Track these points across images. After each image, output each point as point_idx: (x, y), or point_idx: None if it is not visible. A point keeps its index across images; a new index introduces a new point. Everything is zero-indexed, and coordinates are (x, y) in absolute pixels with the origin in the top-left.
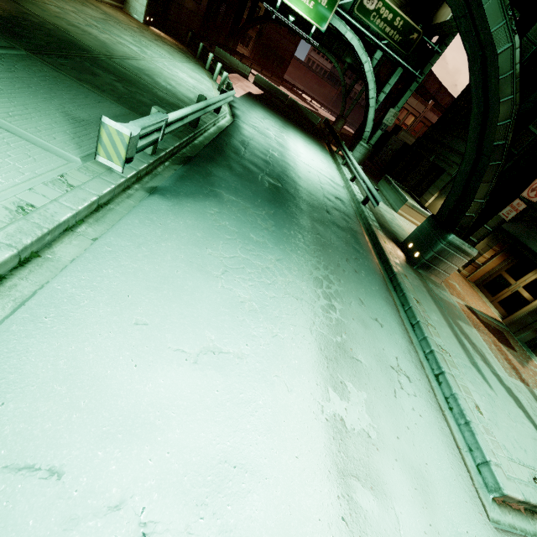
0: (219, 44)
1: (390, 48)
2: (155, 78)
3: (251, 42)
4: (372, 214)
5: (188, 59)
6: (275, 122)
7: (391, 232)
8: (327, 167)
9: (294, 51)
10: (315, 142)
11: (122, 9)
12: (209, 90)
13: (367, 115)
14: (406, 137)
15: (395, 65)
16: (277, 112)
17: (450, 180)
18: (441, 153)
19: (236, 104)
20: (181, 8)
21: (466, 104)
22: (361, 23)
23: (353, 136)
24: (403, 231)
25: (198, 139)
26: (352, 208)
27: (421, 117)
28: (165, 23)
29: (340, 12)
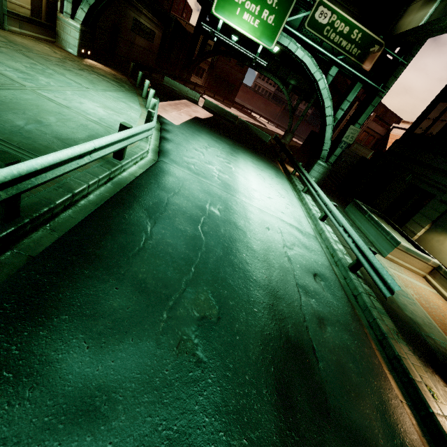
0: (171, 75)
1: (346, 63)
2: (8, 114)
3: (204, 73)
4: (371, 289)
5: (121, 87)
6: (222, 149)
7: (411, 327)
8: (288, 202)
9: (242, 79)
10: (268, 164)
11: (54, 43)
12: (130, 121)
13: (324, 133)
14: (359, 149)
15: (352, 81)
16: (225, 134)
17: (446, 210)
18: (422, 174)
19: (170, 134)
20: (132, 45)
21: (441, 117)
22: (312, 39)
23: (301, 147)
24: (415, 305)
25: (22, 241)
26: (342, 289)
27: (365, 128)
28: (115, 59)
29: (288, 29)
